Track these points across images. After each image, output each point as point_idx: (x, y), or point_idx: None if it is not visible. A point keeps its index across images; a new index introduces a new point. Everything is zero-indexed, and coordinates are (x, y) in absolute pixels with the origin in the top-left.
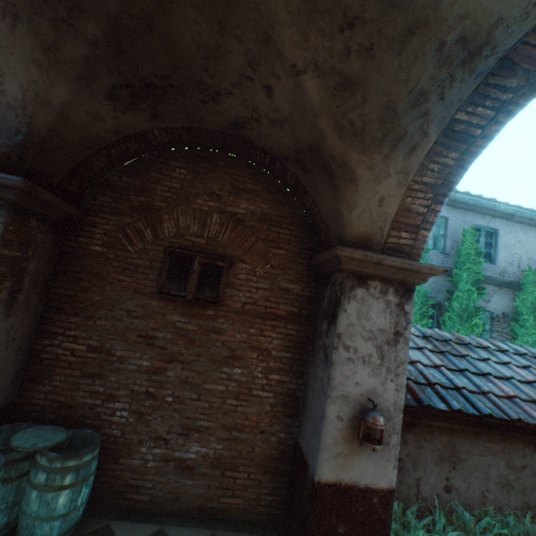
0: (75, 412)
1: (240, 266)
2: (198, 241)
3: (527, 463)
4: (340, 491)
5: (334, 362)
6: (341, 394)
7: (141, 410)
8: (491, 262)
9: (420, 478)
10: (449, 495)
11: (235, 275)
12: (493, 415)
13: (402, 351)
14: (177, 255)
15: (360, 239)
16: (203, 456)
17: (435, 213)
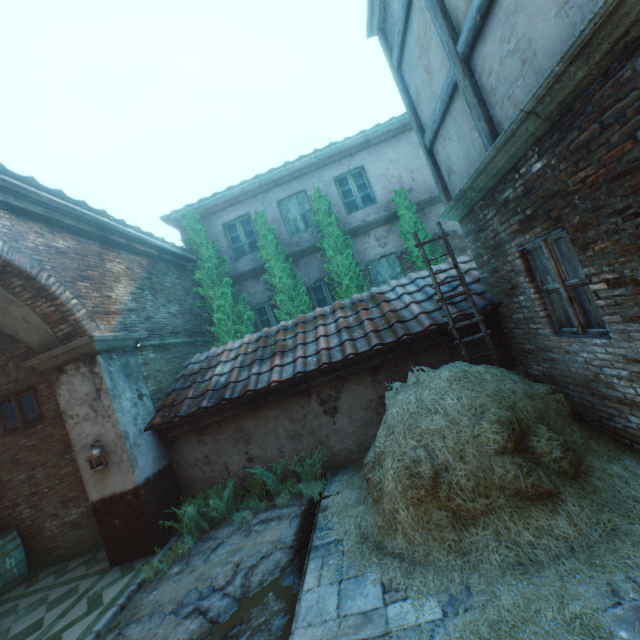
0: (4, 522)
1: (42, 387)
2: (11, 386)
3: (308, 411)
4: (108, 501)
5: (70, 429)
6: (82, 446)
7: (36, 504)
8: (373, 203)
9: (226, 462)
10: (254, 463)
11: (42, 394)
12: (228, 398)
13: (107, 399)
14: (3, 403)
15: (44, 346)
16: (82, 513)
17: (62, 305)
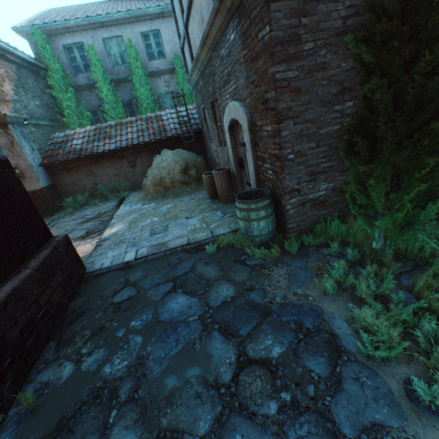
0: None
1: None
2: None
3: (122, 165)
4: None
5: None
6: None
7: None
8: (164, 57)
9: (84, 185)
10: (97, 186)
11: None
12: (84, 155)
13: (18, 148)
14: None
15: None
16: None
17: None
